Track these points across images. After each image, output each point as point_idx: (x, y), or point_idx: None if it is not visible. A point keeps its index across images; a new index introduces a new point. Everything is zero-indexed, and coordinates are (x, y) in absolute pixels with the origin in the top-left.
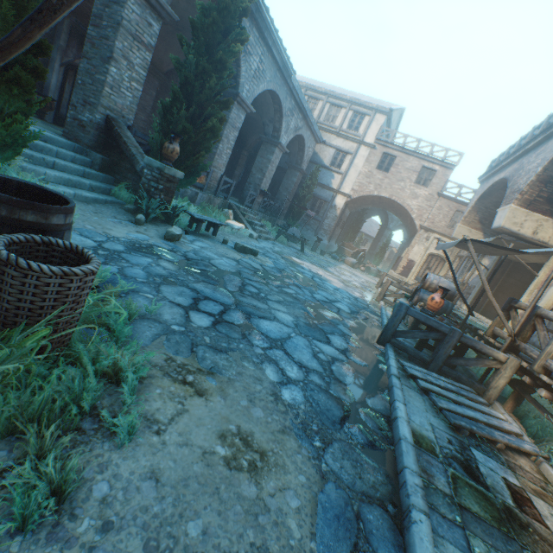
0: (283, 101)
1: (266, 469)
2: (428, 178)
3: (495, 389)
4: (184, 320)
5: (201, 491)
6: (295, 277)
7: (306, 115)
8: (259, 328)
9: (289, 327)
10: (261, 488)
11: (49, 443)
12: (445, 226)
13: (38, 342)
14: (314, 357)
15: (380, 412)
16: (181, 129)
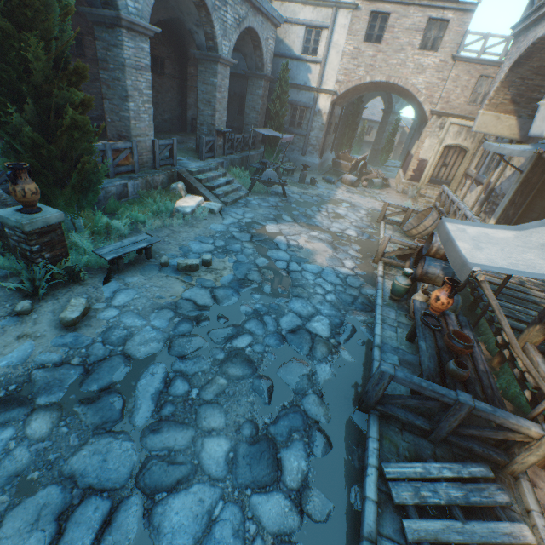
0: None
1: None
2: (437, 36)
3: (522, 464)
4: None
5: None
6: (259, 288)
7: None
8: (160, 538)
9: (218, 481)
10: None
11: None
12: (464, 104)
13: None
14: None
15: None
16: (30, 142)
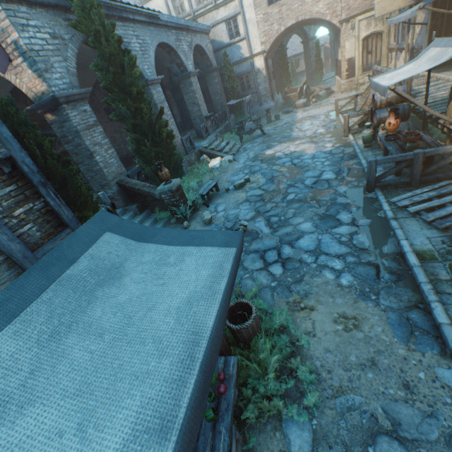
0: (168, 41)
1: (360, 323)
2: None
3: None
4: (272, 277)
5: (345, 345)
6: (283, 177)
7: (187, 27)
8: (302, 249)
9: (314, 232)
10: (363, 332)
11: (295, 362)
12: (363, 1)
13: (269, 342)
14: (340, 243)
15: (394, 253)
16: (154, 154)
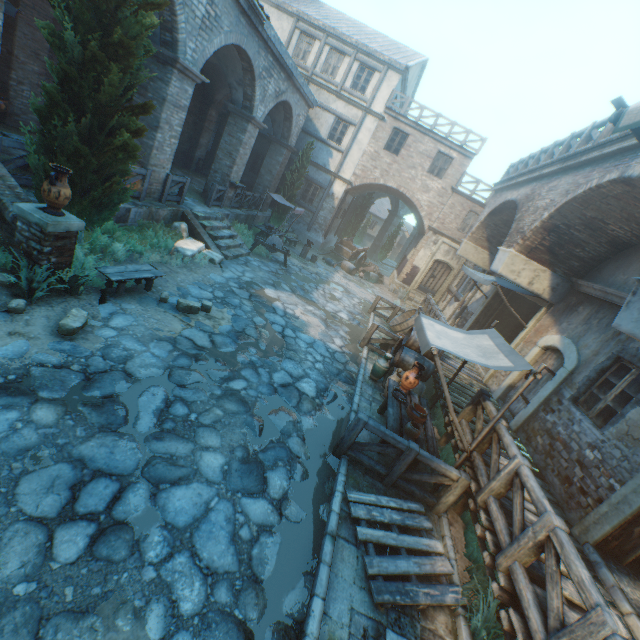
0: (255, 58)
1: None
2: (443, 167)
3: (445, 504)
4: (41, 562)
5: None
6: (256, 343)
7: (291, 74)
8: (165, 514)
9: (214, 483)
10: None
11: None
12: (456, 229)
13: None
14: (233, 540)
15: (294, 618)
16: (73, 149)
